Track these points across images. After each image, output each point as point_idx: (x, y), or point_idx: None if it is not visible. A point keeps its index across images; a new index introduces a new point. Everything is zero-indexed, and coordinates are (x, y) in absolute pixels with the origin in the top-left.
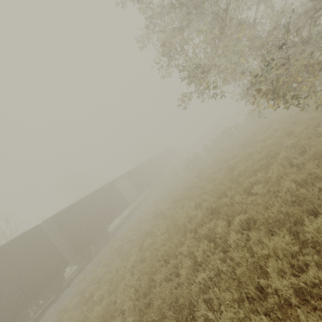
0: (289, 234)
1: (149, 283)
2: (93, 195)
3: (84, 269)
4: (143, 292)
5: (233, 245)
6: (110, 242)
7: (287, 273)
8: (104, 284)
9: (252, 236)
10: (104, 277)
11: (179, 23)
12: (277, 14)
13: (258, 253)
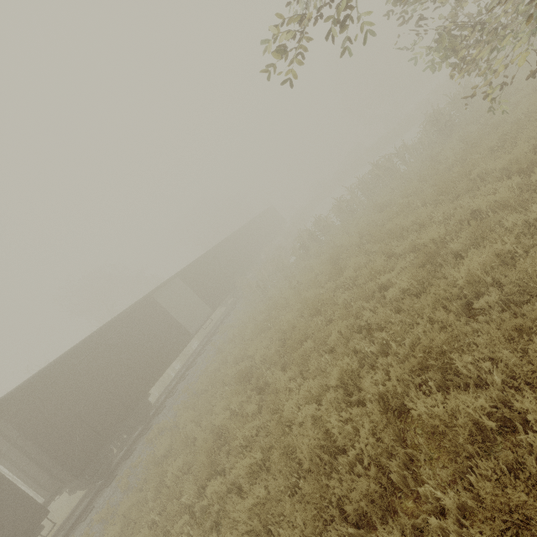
0: None
1: None
2: (106, 332)
3: (92, 509)
4: None
5: None
6: (150, 434)
7: None
8: None
9: None
10: None
11: None
12: None
13: None
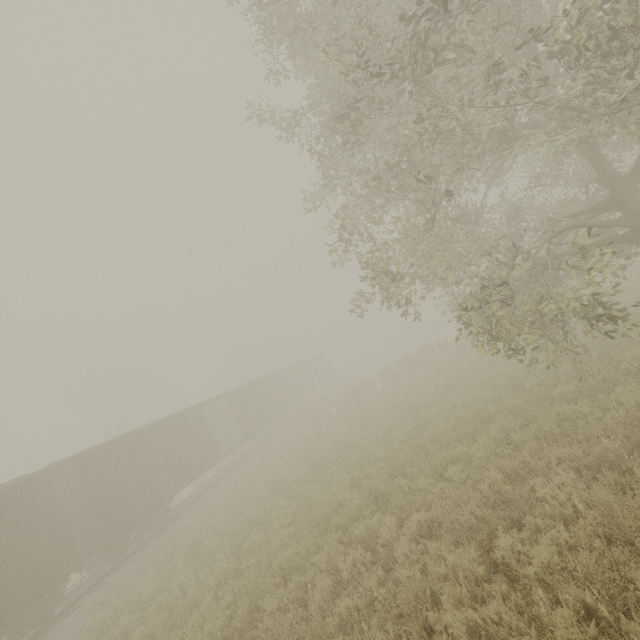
0: (478, 550)
1: (250, 614)
2: (159, 427)
3: (106, 582)
4: (239, 627)
5: (401, 558)
6: (171, 531)
7: (465, 605)
8: (157, 612)
9: (431, 547)
10: (158, 599)
11: (372, 191)
12: (513, 208)
13: (433, 573)
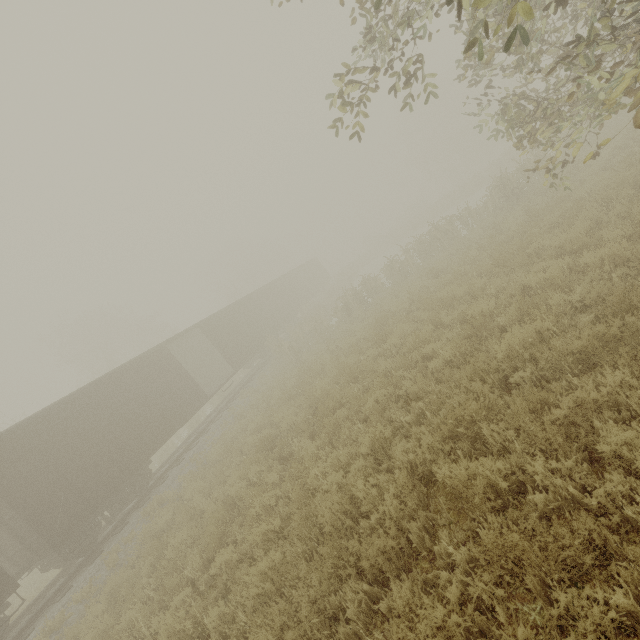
0: None
1: None
2: (108, 382)
3: (69, 588)
4: None
5: None
6: (148, 506)
7: None
8: None
9: None
10: None
11: None
12: None
13: None
